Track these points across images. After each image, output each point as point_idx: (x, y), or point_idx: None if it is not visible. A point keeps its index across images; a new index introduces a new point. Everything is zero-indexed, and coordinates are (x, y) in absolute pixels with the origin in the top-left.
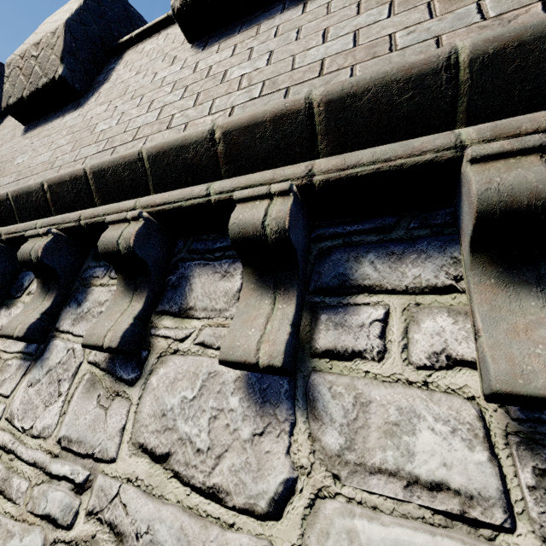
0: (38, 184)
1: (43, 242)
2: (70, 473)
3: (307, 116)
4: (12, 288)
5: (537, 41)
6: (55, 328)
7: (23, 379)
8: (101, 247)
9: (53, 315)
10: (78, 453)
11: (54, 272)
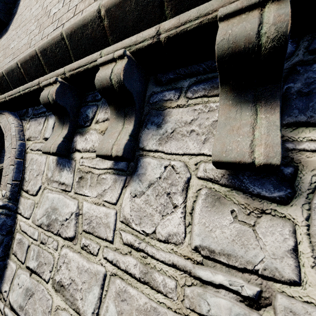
0: (94, 12)
1: (122, 65)
2: (229, 284)
3: None
4: (78, 120)
5: None
6: (139, 148)
7: (124, 190)
8: (223, 48)
9: (135, 137)
10: (230, 265)
11: (131, 97)
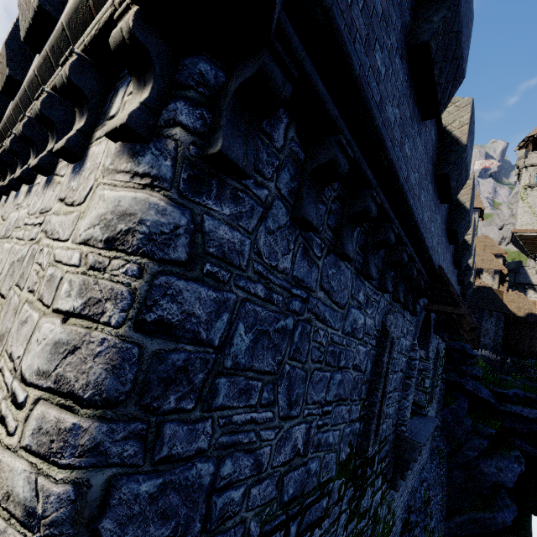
0: None
1: None
2: None
3: (19, 105)
4: None
5: (30, 83)
6: None
7: None
8: None
9: None
10: None
11: (1, 172)
